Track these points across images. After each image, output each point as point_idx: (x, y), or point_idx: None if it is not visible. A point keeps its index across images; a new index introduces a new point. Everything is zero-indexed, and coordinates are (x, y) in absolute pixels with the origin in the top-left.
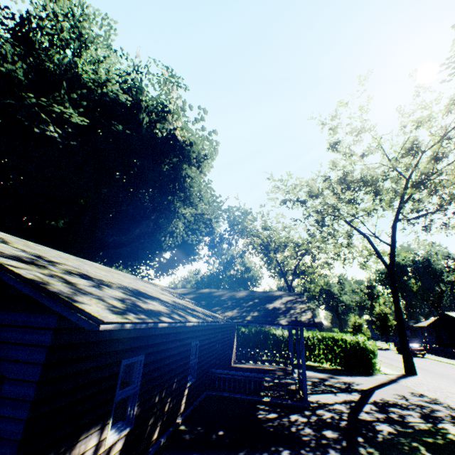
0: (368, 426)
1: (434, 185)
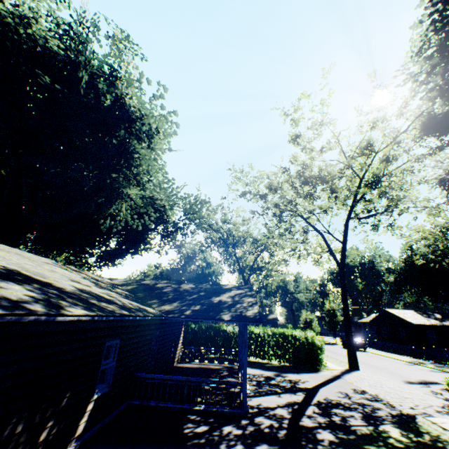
0: (309, 435)
1: (384, 186)
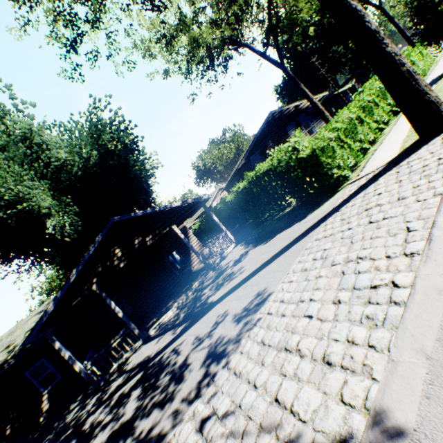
0: None
1: None
